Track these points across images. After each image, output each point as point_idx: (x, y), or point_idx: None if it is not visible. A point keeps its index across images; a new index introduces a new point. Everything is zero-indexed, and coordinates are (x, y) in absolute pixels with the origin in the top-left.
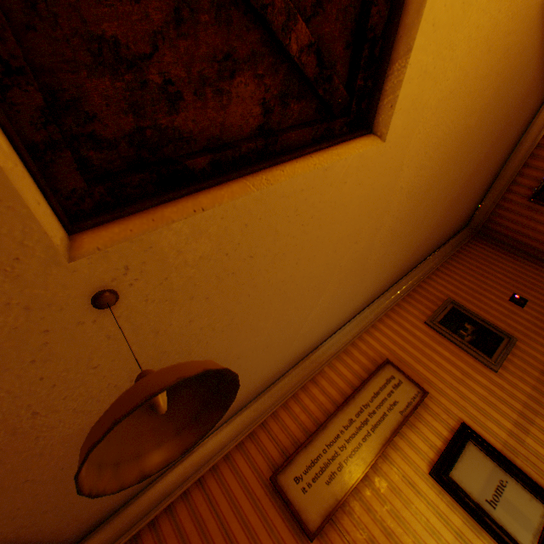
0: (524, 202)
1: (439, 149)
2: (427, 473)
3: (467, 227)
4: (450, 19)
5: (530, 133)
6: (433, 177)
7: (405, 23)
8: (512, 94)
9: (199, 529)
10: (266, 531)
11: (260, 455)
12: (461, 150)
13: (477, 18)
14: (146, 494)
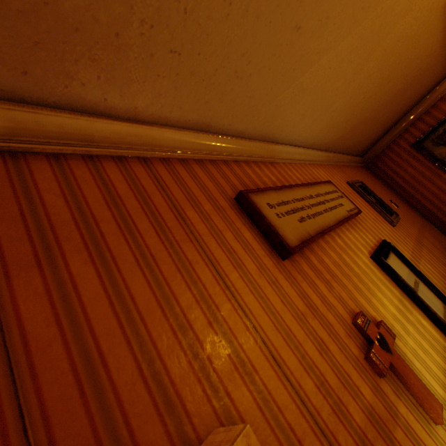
0: (407, 148)
1: None
2: (369, 257)
3: (361, 158)
4: None
5: (434, 94)
6: (440, 15)
7: None
8: None
9: (138, 196)
10: (232, 235)
11: (223, 179)
12: None
13: None
14: (57, 116)
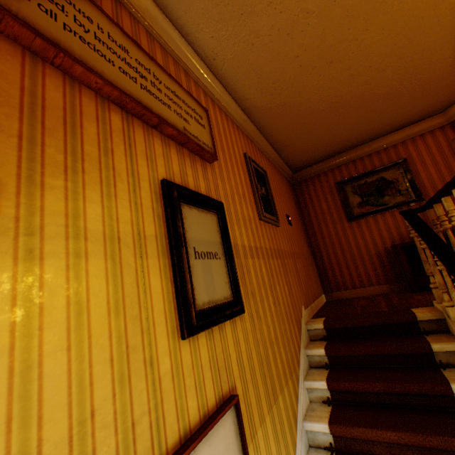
0: (332, 184)
1: None
2: (160, 181)
3: (293, 174)
4: None
5: (375, 144)
6: None
7: None
8: (441, 53)
9: None
10: None
11: None
12: (414, 24)
13: None
14: None
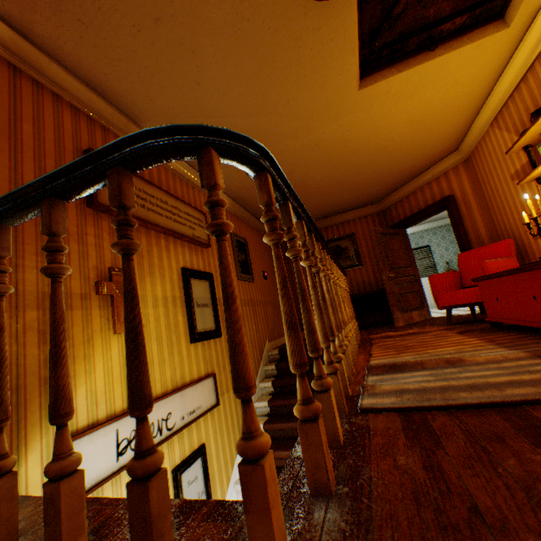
0: None
1: (342, 145)
2: (181, 268)
3: None
4: (408, 90)
5: (335, 218)
6: (324, 158)
7: (410, 62)
8: (361, 178)
9: None
10: (56, 164)
11: (88, 135)
12: (337, 167)
13: (404, 109)
14: None
